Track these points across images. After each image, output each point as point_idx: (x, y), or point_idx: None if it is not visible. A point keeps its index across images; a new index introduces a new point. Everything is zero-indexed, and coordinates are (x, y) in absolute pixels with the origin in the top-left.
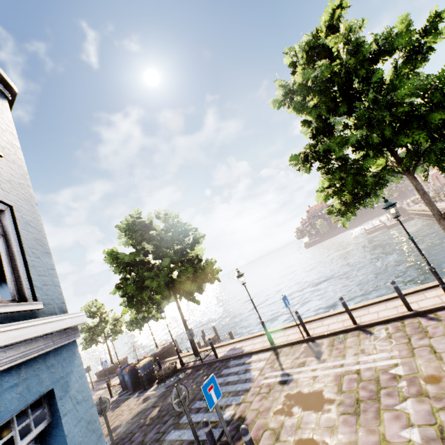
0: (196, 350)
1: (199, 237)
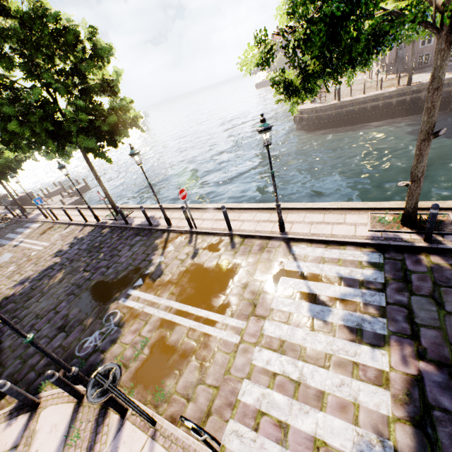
0: (23, 209)
1: None
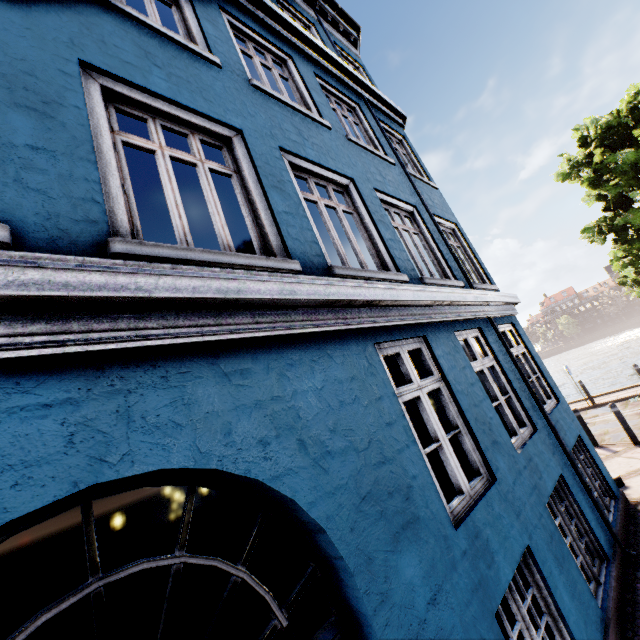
0: None
1: None
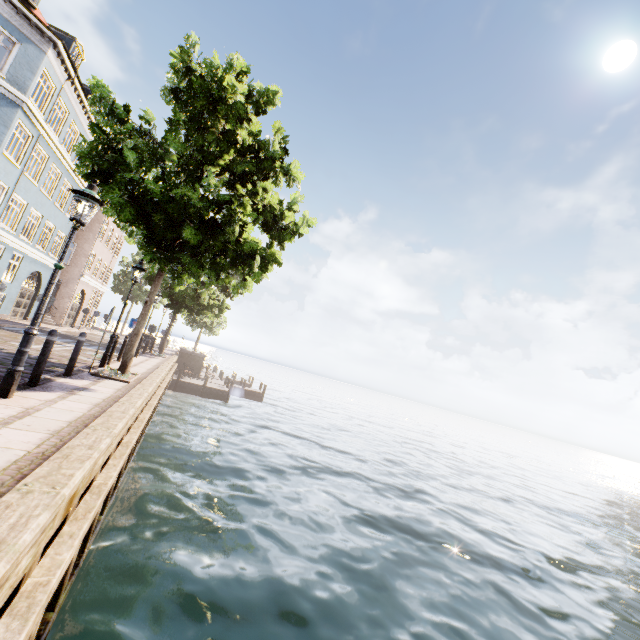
0: (161, 350)
1: None
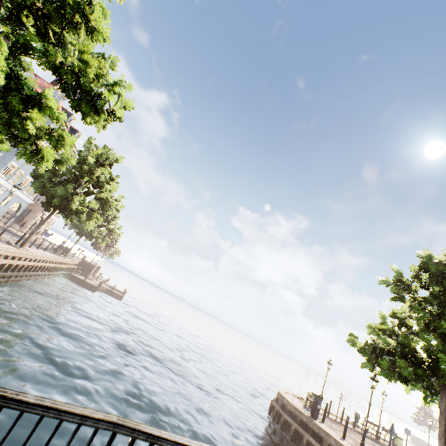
0: (66, 254)
1: (110, 219)
